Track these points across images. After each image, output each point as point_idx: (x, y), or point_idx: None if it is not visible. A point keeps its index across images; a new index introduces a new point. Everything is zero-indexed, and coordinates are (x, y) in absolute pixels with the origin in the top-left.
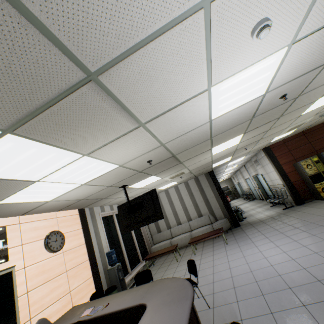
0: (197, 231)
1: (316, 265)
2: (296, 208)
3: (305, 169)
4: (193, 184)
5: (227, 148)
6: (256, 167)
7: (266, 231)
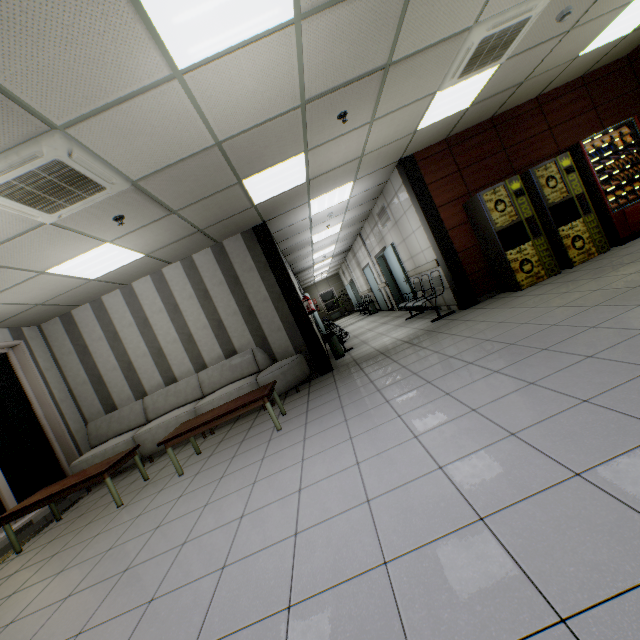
0: (213, 398)
1: (628, 587)
2: (461, 315)
3: (490, 214)
4: (208, 265)
5: (243, 35)
6: (383, 229)
7: (389, 381)
